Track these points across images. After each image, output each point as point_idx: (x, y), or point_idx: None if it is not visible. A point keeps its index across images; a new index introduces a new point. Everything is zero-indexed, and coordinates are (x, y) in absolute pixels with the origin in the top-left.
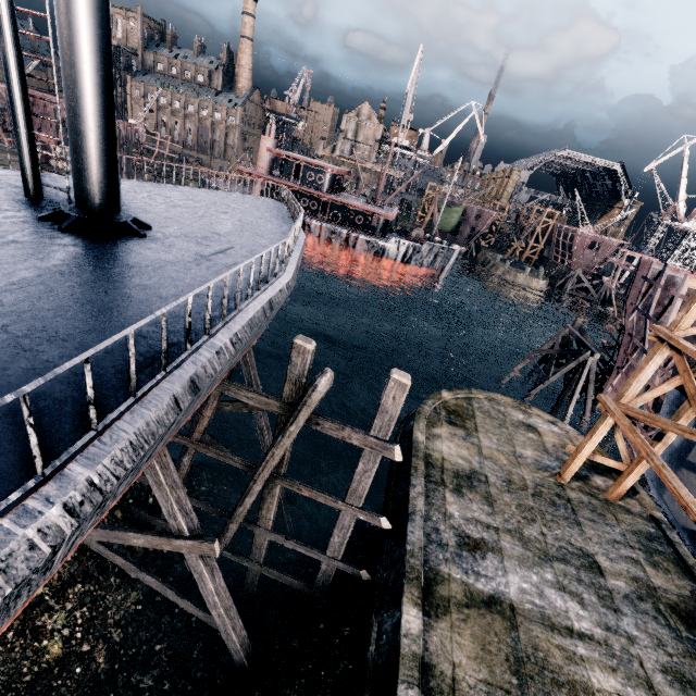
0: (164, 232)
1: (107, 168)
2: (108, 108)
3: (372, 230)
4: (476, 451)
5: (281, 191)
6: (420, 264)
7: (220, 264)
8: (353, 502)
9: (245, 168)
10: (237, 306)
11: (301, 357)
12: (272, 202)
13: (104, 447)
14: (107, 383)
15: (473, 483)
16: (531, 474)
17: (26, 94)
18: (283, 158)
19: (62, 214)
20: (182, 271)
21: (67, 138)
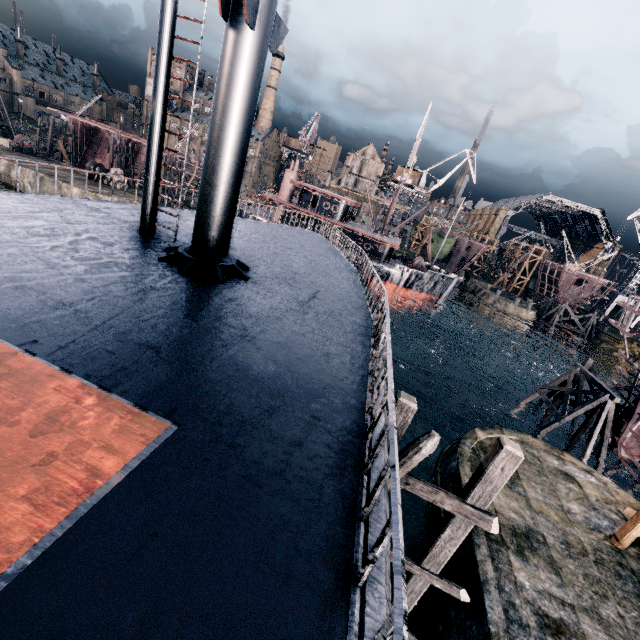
0: (258, 272)
1: (228, 217)
2: (242, 165)
3: (378, 256)
4: (525, 504)
5: (323, 226)
6: (420, 290)
7: (322, 312)
8: (430, 568)
9: (269, 195)
10: (372, 371)
11: (403, 415)
12: (316, 235)
13: (376, 615)
14: (324, 496)
15: (533, 544)
16: (585, 535)
17: (162, 146)
18: (303, 189)
19: (179, 256)
20: (298, 322)
21: (120, 162)
